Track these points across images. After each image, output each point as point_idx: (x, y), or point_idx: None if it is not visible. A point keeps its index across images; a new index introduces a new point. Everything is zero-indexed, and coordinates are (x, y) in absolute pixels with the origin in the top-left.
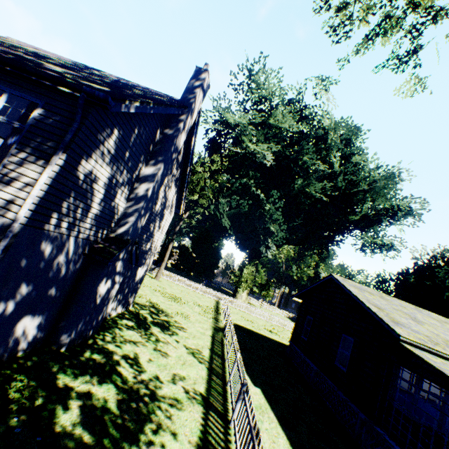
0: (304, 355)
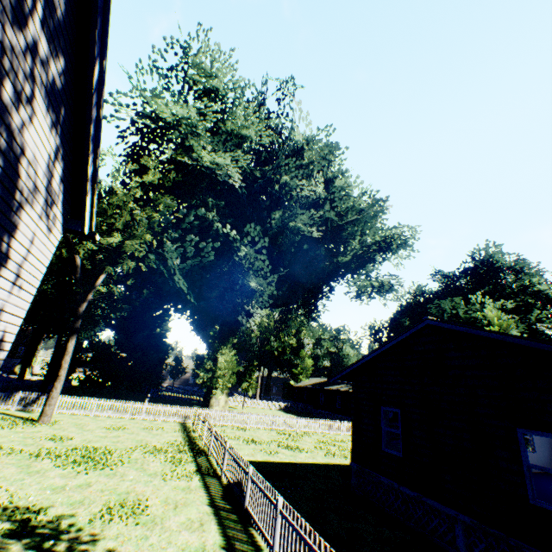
0: (411, 489)
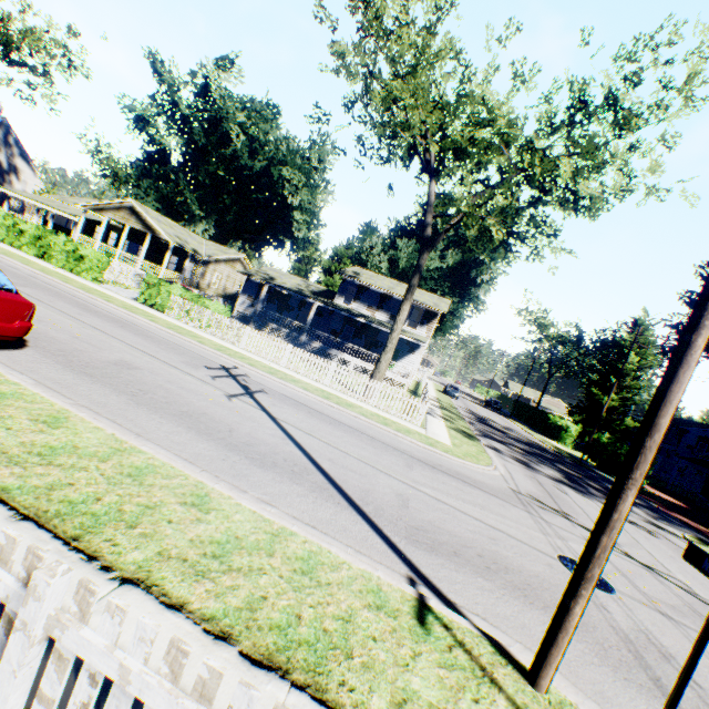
0: None
